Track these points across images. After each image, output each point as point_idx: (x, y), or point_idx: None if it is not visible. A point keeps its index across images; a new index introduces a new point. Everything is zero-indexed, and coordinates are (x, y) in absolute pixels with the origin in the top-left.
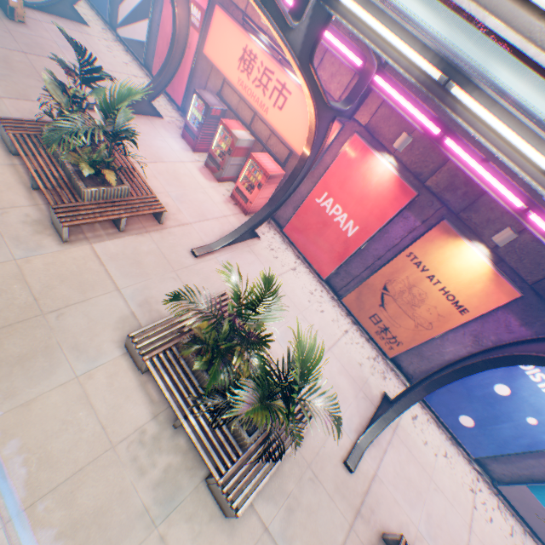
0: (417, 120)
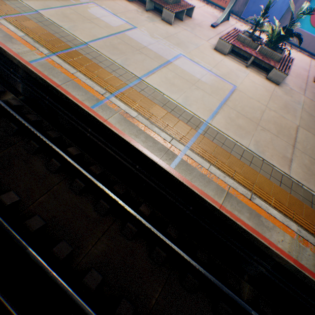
0: None
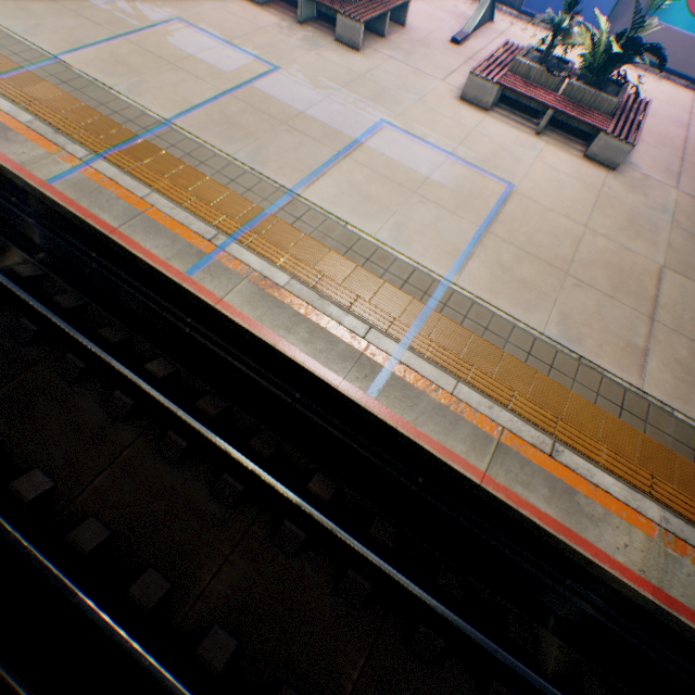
0: None
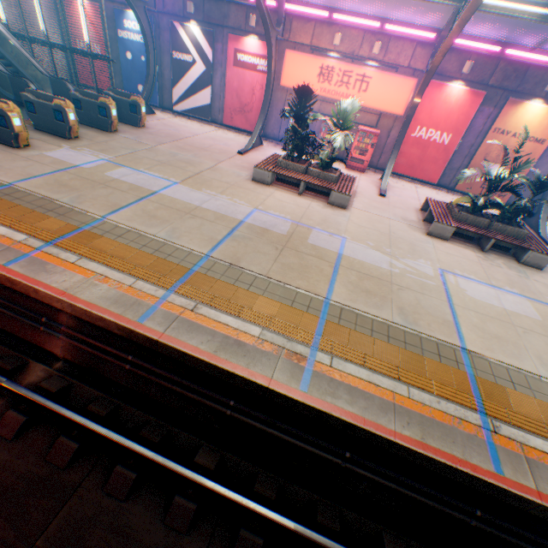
0: (482, 49)
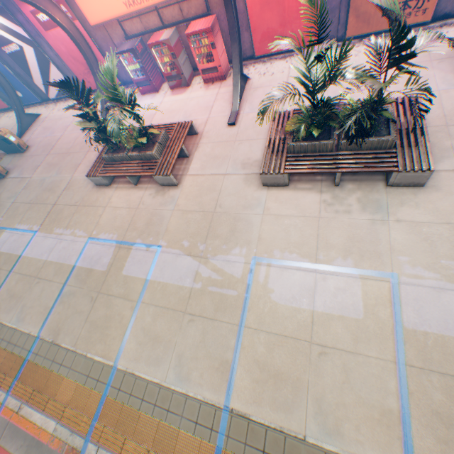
0: None
